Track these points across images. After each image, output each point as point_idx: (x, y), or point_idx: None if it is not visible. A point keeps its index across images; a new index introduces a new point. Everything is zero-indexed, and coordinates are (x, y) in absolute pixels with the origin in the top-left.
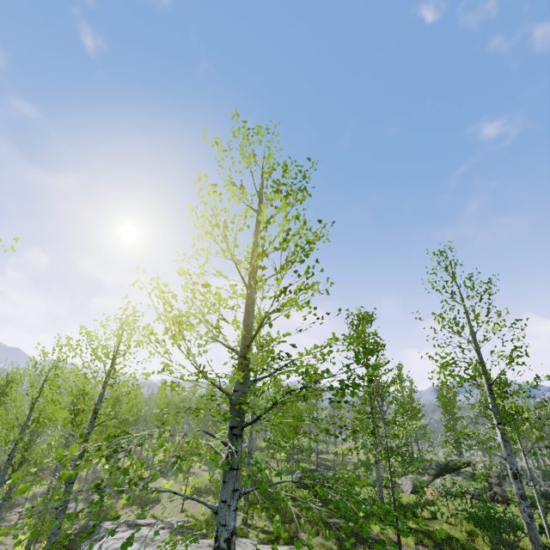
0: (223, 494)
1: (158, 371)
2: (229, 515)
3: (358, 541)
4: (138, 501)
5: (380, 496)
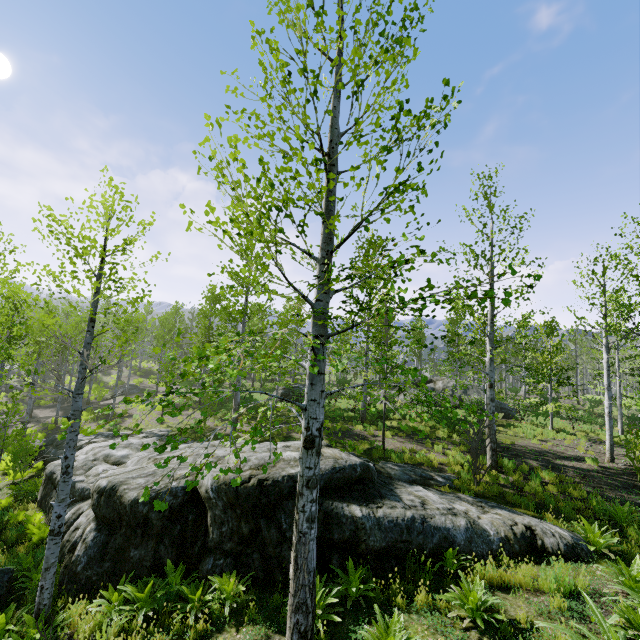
0: (312, 394)
1: (209, 274)
2: (319, 411)
3: (346, 436)
4: (103, 417)
5: (364, 404)
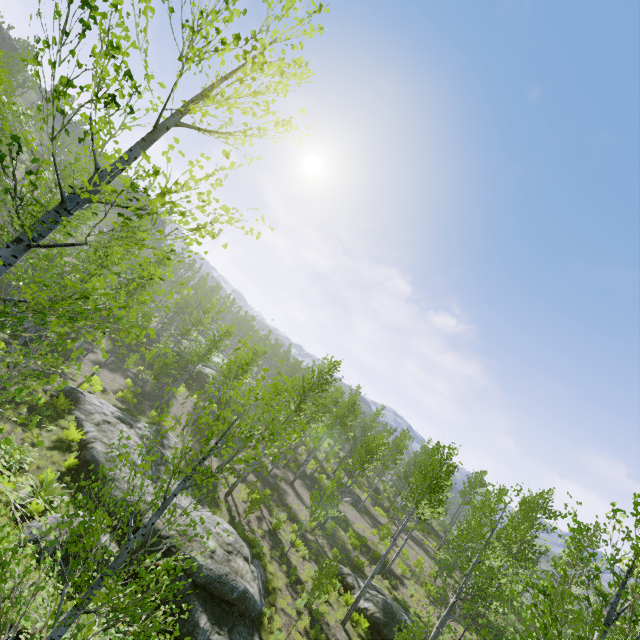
0: None
1: None
2: None
3: None
4: (364, 549)
5: None
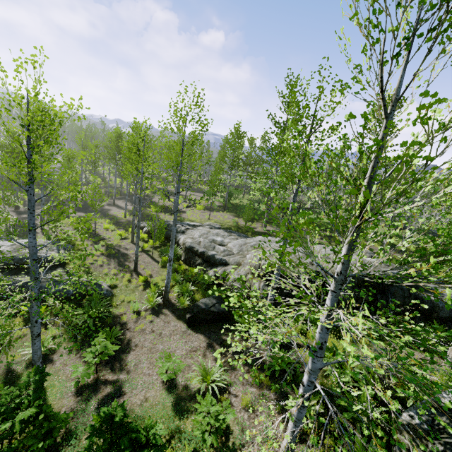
0: None
1: None
2: None
3: None
4: (163, 210)
5: None
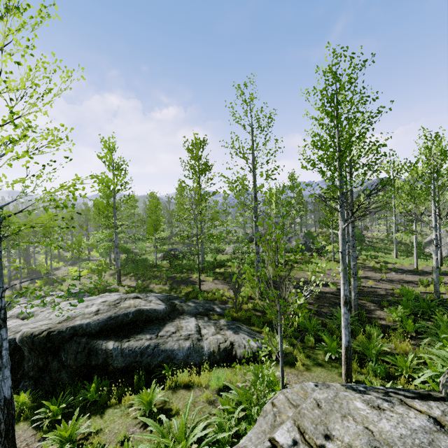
0: None
1: None
2: None
3: (182, 283)
4: (50, 282)
5: (202, 259)
